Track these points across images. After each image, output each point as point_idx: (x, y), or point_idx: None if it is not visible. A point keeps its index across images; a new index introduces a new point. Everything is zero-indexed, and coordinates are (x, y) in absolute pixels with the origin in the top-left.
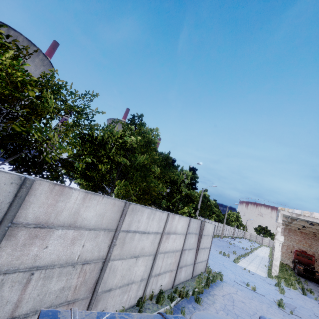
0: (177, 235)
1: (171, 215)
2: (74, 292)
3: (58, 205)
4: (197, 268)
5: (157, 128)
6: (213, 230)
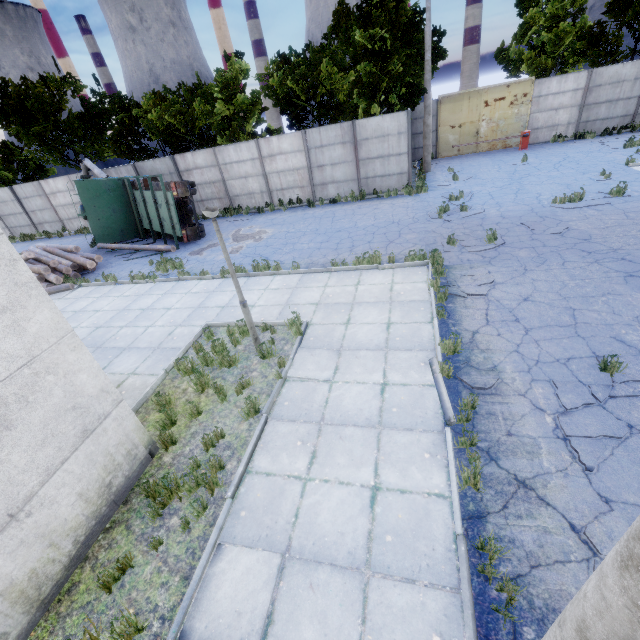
0: (288, 155)
1: (264, 140)
2: (218, 195)
3: (187, 162)
4: (373, 185)
5: (233, 56)
6: (403, 123)
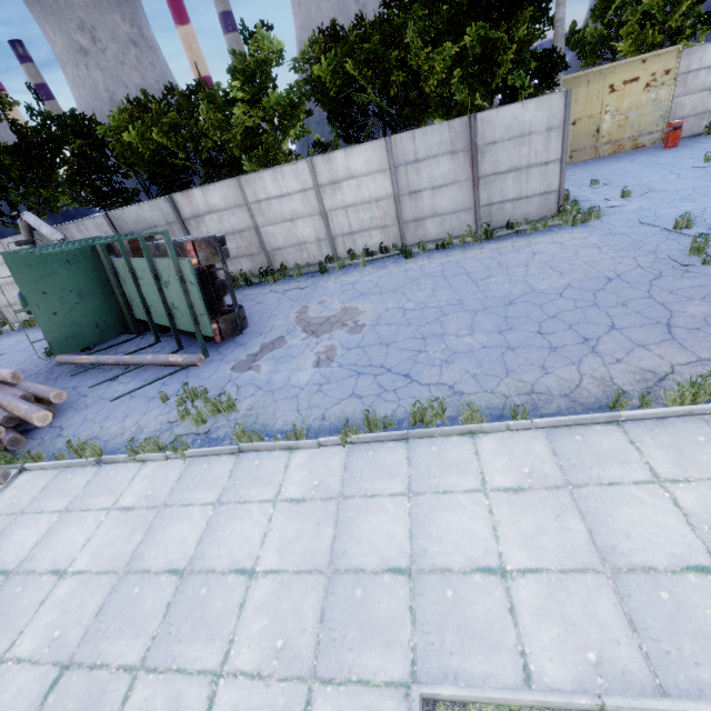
0: (362, 178)
1: (322, 158)
2: (248, 250)
3: (194, 203)
4: (499, 215)
5: (259, 26)
6: (556, 112)
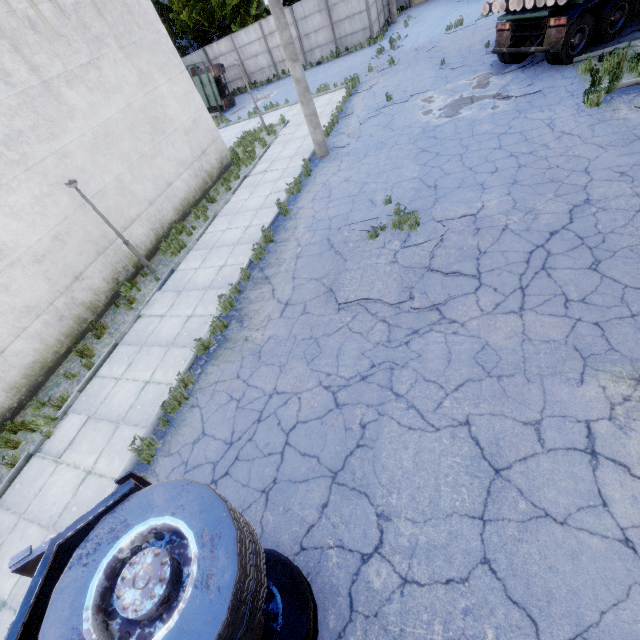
0: None
1: (264, 21)
2: (240, 75)
3: (214, 51)
4: (346, 44)
5: None
6: None
